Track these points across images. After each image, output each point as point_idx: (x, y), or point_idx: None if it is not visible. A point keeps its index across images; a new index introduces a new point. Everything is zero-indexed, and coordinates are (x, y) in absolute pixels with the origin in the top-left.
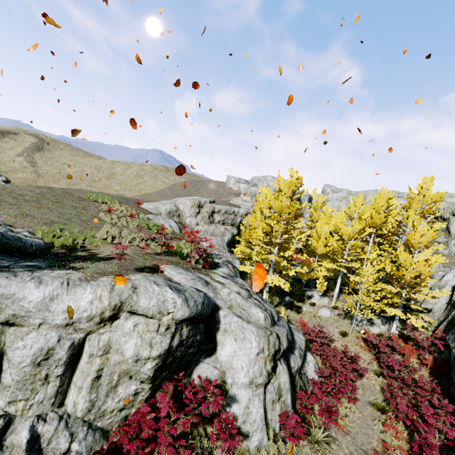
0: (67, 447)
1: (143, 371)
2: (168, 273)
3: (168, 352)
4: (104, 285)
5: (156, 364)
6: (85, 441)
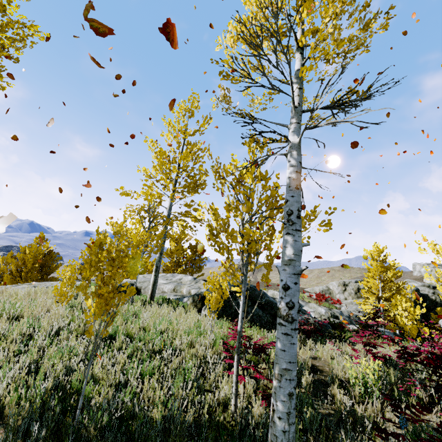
0: None
1: None
2: None
3: None
4: None
5: None
6: None
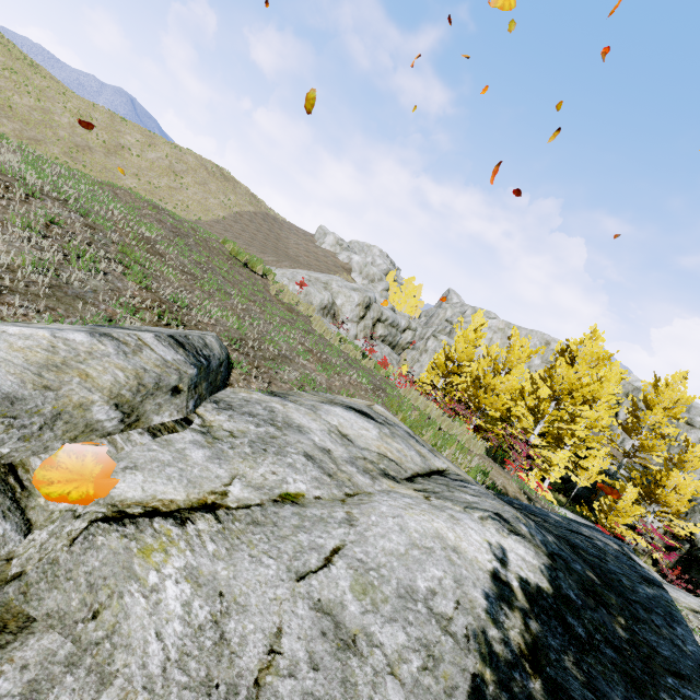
0: None
1: None
2: None
3: None
4: None
5: None
6: None
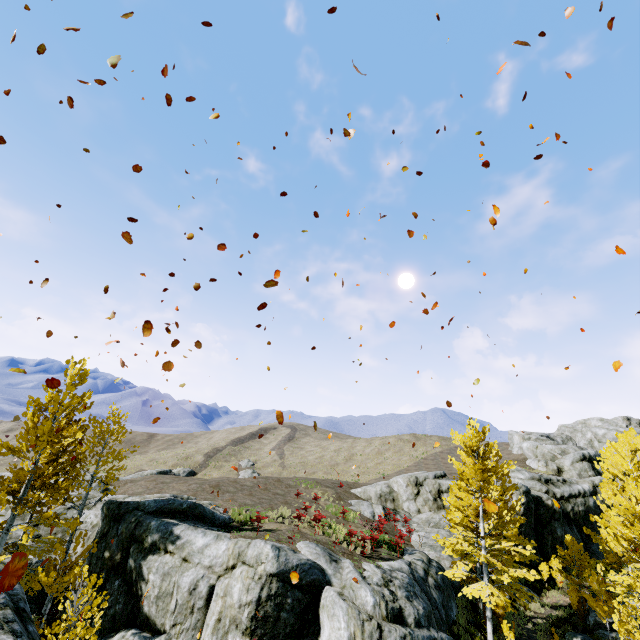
0: None
1: (244, 620)
2: (299, 546)
3: (258, 601)
4: (234, 540)
5: (250, 612)
6: None
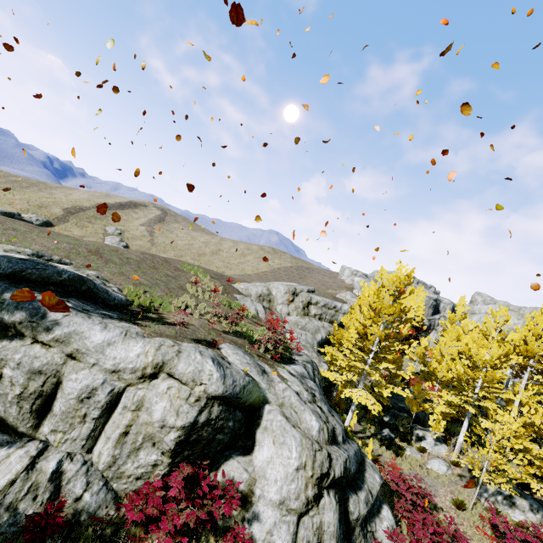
0: (81, 494)
1: (166, 441)
2: (225, 351)
3: (192, 426)
4: (154, 342)
5: (179, 436)
6: (97, 495)
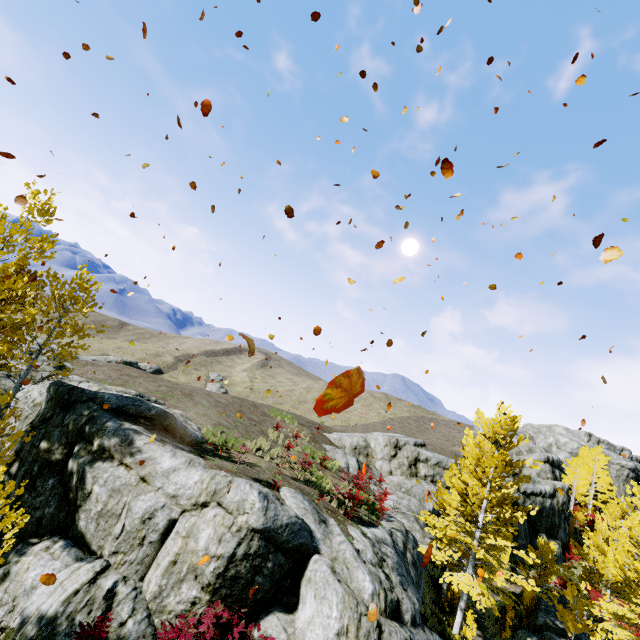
0: (126, 619)
1: (207, 573)
2: (283, 493)
3: (231, 558)
4: (211, 472)
5: (218, 568)
6: (139, 625)
